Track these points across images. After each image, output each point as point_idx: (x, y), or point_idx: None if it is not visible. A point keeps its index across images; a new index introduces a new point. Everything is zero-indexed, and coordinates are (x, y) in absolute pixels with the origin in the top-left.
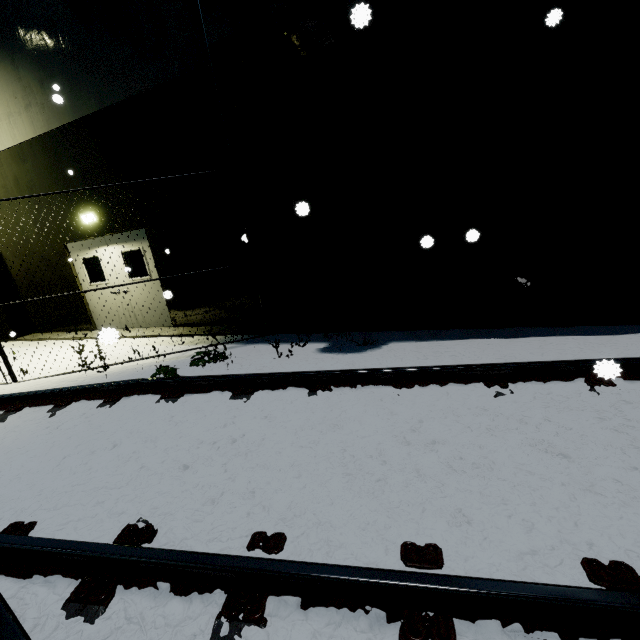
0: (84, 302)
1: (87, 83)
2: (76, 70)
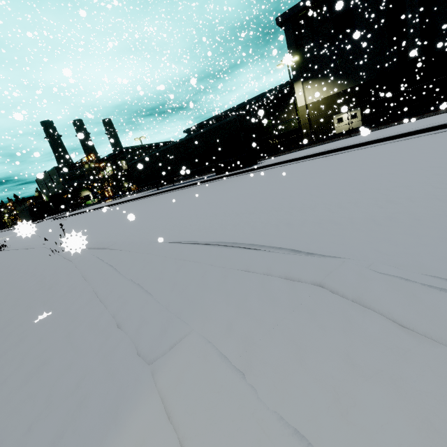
0: (334, 129)
1: (352, 81)
2: (350, 80)
